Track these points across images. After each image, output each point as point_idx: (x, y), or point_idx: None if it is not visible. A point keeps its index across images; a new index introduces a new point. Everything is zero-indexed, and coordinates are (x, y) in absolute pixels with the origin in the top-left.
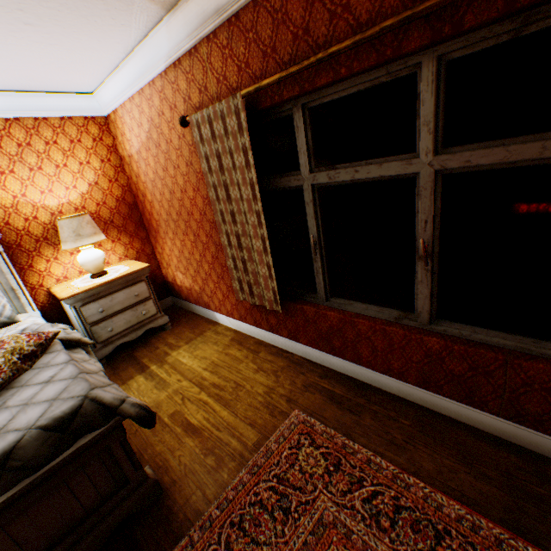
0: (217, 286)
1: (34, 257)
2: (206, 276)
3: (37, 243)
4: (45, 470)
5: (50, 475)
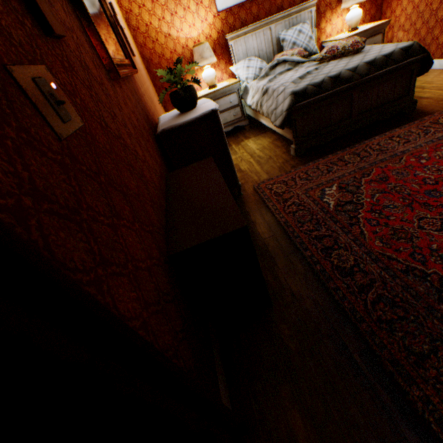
0: (442, 31)
1: (321, 19)
2: (433, 25)
3: (325, 8)
4: (399, 65)
5: (395, 71)
